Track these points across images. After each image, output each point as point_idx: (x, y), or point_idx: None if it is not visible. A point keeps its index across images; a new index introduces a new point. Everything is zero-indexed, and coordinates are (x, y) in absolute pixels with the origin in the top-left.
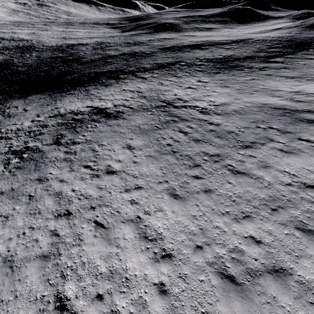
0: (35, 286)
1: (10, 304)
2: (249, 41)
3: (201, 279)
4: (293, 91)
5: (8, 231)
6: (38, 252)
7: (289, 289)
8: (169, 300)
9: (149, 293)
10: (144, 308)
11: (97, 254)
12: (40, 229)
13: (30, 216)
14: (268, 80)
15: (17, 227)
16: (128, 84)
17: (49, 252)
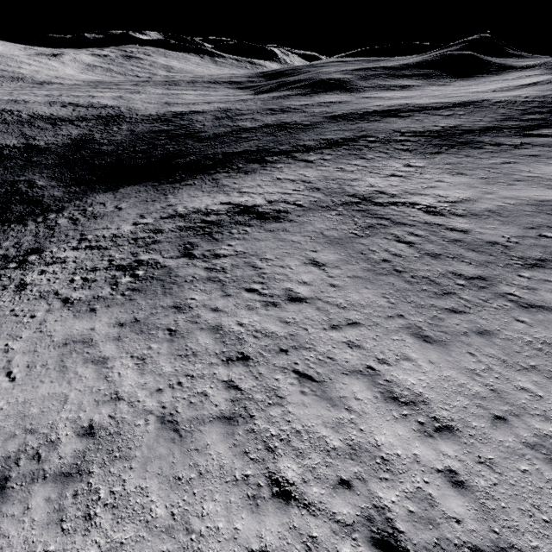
0: (227, 461)
1: (195, 484)
2: (484, 104)
3: (523, 469)
4: None
5: (152, 379)
6: (213, 411)
7: None
8: (473, 497)
9: (433, 484)
10: (433, 507)
11: (317, 420)
12: (205, 379)
13: (181, 359)
14: (536, 164)
15: (165, 374)
16: (284, 170)
17: (233, 413)
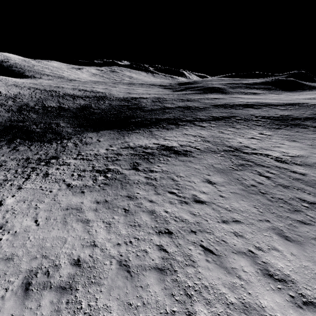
0: (160, 298)
1: (140, 310)
2: (304, 105)
3: None
4: None
5: (114, 236)
6: (151, 263)
7: None
8: None
9: None
10: None
11: (218, 281)
12: (145, 241)
13: (131, 227)
14: None
15: (122, 235)
16: (188, 129)
17: (163, 266)
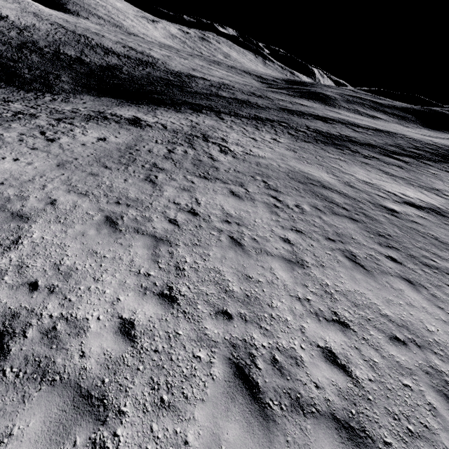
0: None
1: None
2: (395, 135)
3: None
4: (366, 181)
5: None
6: None
7: (2, 224)
8: None
9: None
10: None
11: None
12: None
13: None
14: (355, 166)
15: None
16: (200, 117)
17: None
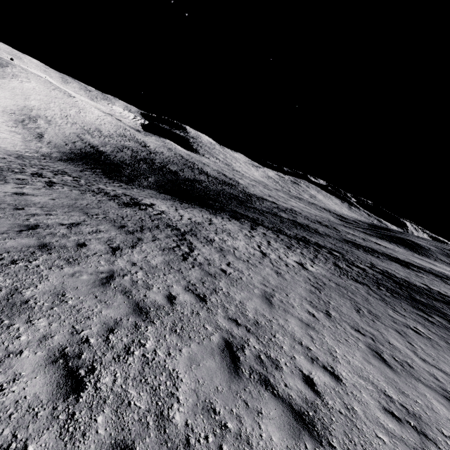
0: None
1: None
2: None
3: None
4: None
5: None
6: None
7: None
8: None
9: None
10: None
11: None
12: None
13: None
14: None
15: None
16: (228, 221)
17: None
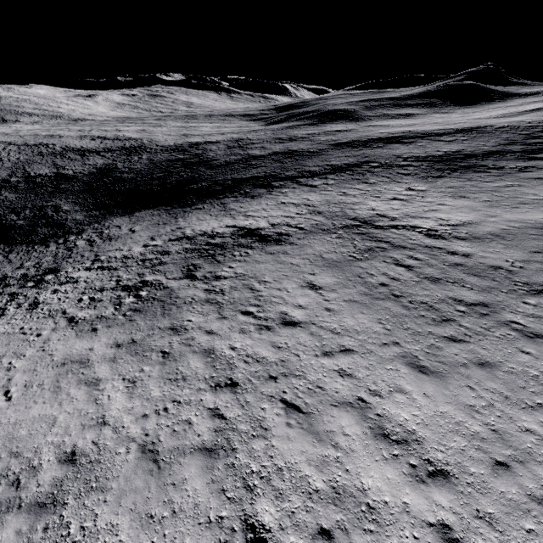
0: (203, 499)
1: (166, 524)
2: (487, 130)
3: (529, 528)
4: None
5: (140, 403)
6: (195, 441)
7: None
8: None
9: (423, 540)
10: None
11: (301, 457)
12: (191, 405)
13: (170, 383)
14: (542, 187)
15: (153, 399)
16: (288, 194)
17: (215, 444)
